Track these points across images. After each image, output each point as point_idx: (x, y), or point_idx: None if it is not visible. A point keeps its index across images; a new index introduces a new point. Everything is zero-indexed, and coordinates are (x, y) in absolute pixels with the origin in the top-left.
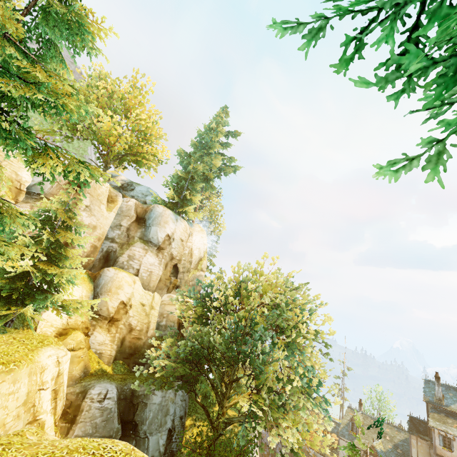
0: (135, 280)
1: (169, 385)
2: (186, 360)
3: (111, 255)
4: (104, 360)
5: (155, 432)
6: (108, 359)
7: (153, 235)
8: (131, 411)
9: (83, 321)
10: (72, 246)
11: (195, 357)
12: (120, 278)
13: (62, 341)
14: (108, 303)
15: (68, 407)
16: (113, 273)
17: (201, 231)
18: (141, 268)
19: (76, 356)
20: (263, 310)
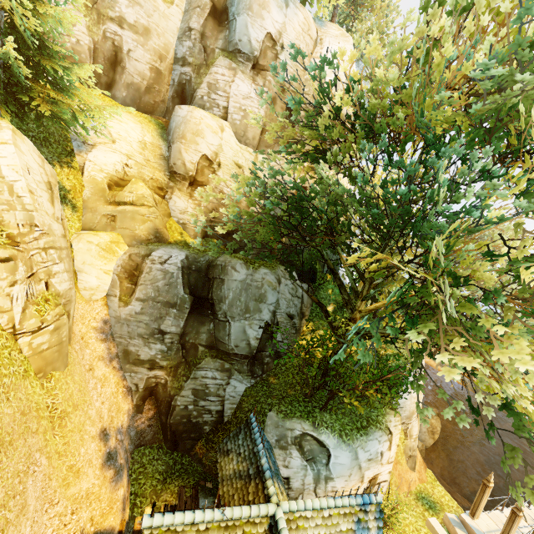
0: (222, 127)
1: (265, 267)
2: (277, 219)
3: (187, 90)
4: (189, 233)
5: (237, 318)
6: (193, 232)
7: (241, 34)
8: (205, 287)
9: (153, 178)
10: (121, 66)
11: (298, 219)
12: (197, 120)
13: (118, 192)
14: (183, 155)
15: (133, 269)
16: (186, 110)
17: (340, 37)
18: (230, 105)
19: (137, 213)
20: (469, 70)
